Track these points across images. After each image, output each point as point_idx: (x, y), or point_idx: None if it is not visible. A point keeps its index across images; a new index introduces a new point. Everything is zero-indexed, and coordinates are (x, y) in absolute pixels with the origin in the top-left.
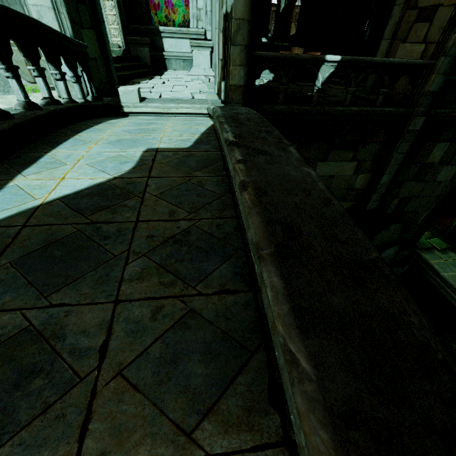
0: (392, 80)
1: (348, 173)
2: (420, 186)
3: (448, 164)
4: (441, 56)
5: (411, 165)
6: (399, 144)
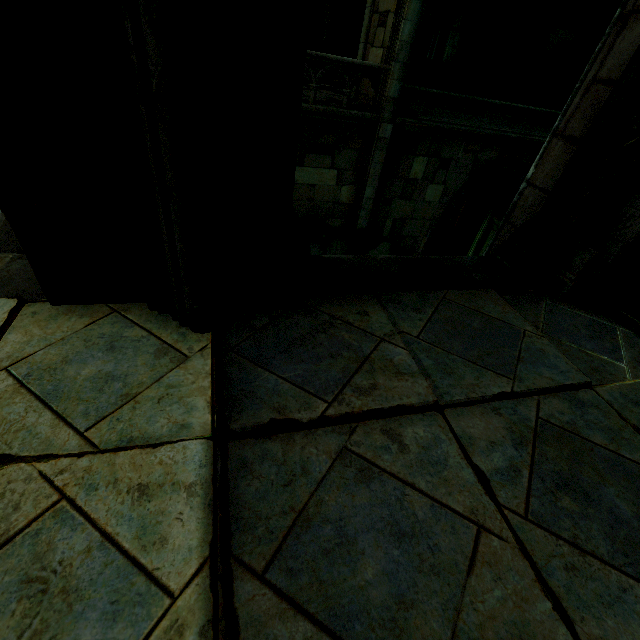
0: (354, 82)
1: (331, 183)
2: (411, 206)
3: (432, 182)
4: (392, 61)
5: (395, 180)
6: (373, 152)
